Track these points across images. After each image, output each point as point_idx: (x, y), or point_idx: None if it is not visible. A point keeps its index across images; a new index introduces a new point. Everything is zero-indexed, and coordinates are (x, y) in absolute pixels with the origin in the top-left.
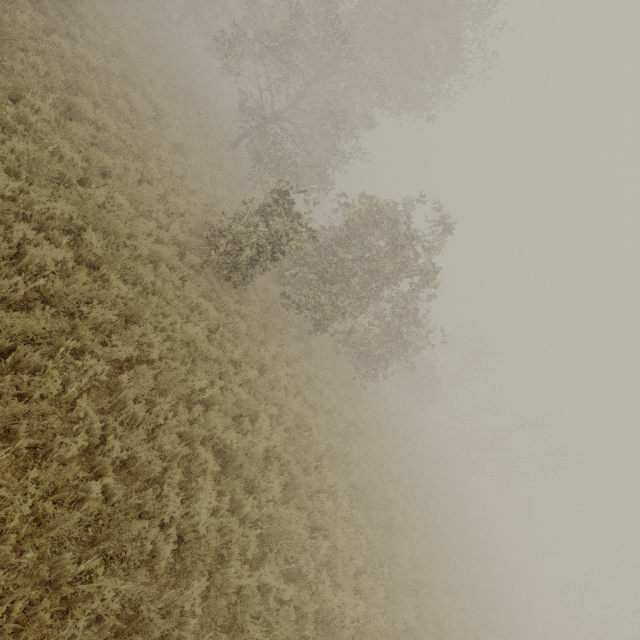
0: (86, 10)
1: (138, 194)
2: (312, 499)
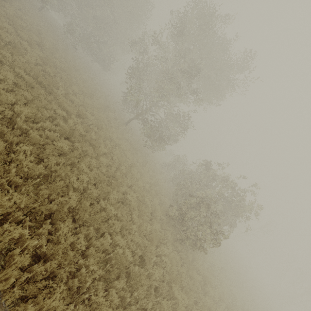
0: (84, 110)
1: (162, 236)
2: None
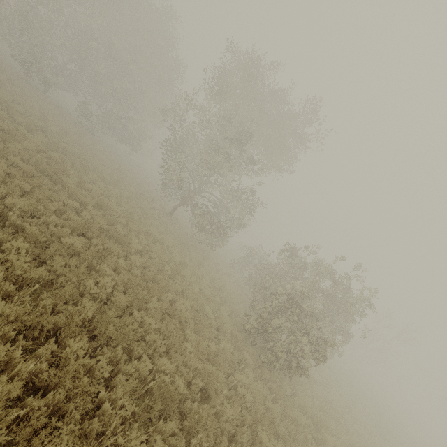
0: (106, 200)
1: (236, 358)
2: None
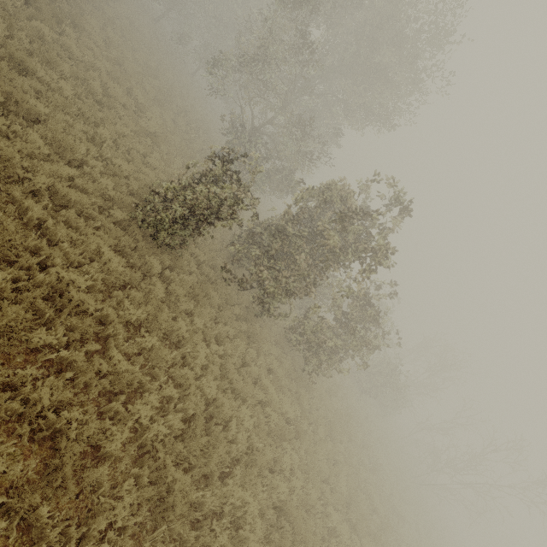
0: (91, 27)
1: (65, 141)
2: (201, 526)
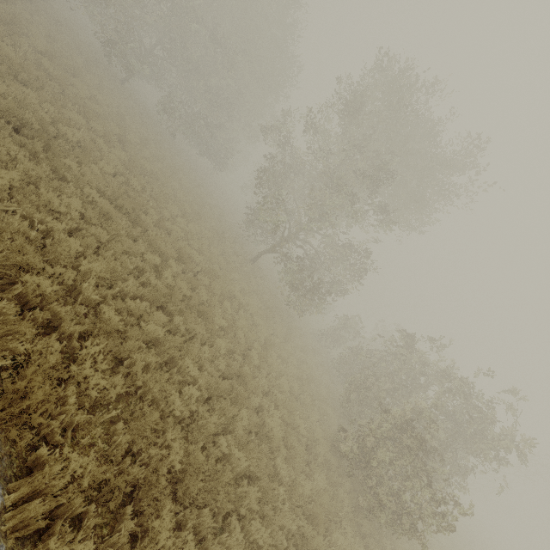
0: (188, 247)
1: (334, 506)
2: None
